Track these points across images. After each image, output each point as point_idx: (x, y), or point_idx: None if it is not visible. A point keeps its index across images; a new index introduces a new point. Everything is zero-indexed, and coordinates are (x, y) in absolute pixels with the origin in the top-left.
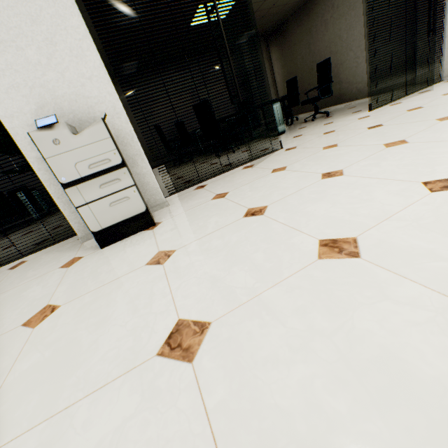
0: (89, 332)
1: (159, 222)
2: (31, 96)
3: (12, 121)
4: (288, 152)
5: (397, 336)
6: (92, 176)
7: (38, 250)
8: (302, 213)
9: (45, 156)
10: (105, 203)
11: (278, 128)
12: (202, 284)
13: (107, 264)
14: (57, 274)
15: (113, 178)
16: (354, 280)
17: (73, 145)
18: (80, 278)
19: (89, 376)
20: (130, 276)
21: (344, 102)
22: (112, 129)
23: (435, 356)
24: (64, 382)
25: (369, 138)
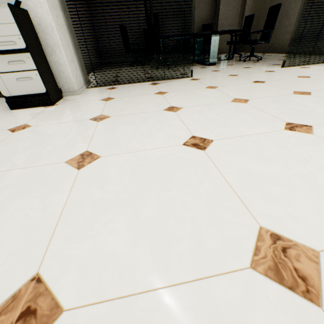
0: None
1: (56, 105)
2: None
3: None
4: (188, 82)
5: (9, 219)
6: (2, 52)
7: None
8: (113, 129)
9: None
10: (13, 77)
11: (211, 59)
12: (5, 153)
13: None
14: None
15: (19, 59)
16: (53, 181)
17: None
18: None
19: None
20: None
21: (286, 53)
22: (35, 16)
23: (1, 236)
24: None
25: (239, 90)
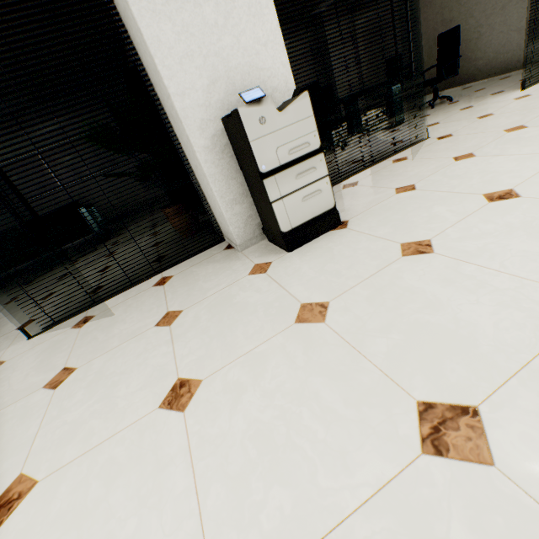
0: (429, 314)
1: (345, 221)
2: (204, 67)
3: (182, 100)
4: (447, 141)
5: None
6: (288, 164)
7: (171, 265)
8: None
9: (249, 138)
10: (298, 197)
11: (397, 117)
12: None
13: (330, 263)
14: (259, 280)
15: (309, 166)
16: None
17: (277, 125)
18: (311, 278)
19: (507, 342)
20: (396, 267)
21: (457, 85)
22: None
23: None
24: (476, 351)
25: None
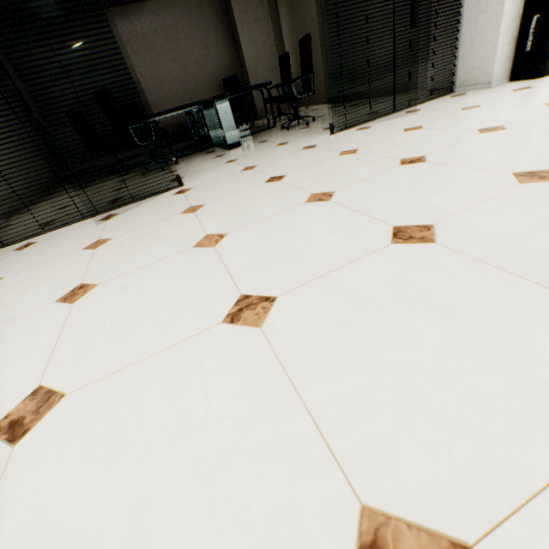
0: None
1: None
2: None
3: None
4: (166, 201)
5: None
6: None
7: None
8: None
9: None
10: None
11: (229, 139)
12: None
13: None
14: None
15: None
16: None
17: None
18: None
19: None
20: None
21: (358, 98)
22: None
23: None
24: None
25: (230, 207)
